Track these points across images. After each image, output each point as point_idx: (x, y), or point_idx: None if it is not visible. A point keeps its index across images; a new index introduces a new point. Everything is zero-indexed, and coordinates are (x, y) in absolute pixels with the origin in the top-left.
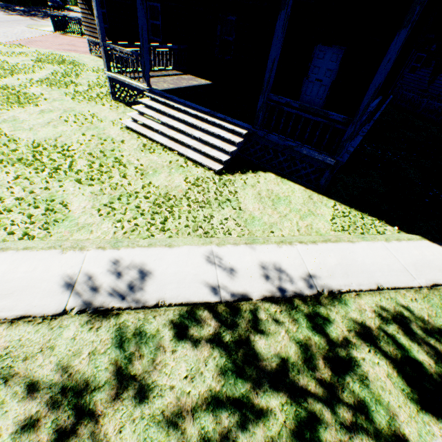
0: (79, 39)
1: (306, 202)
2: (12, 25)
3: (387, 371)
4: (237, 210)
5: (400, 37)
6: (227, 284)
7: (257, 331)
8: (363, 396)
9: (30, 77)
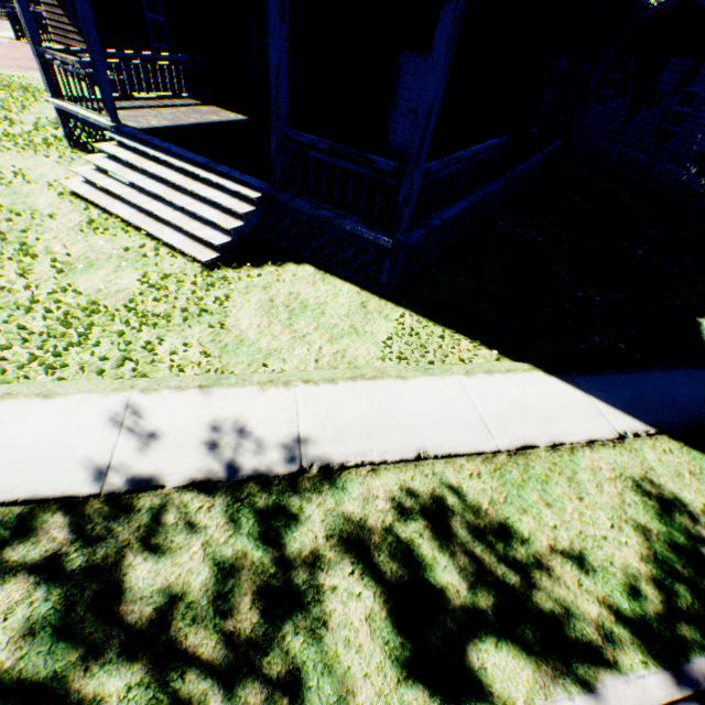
0: None
1: (353, 312)
2: None
3: (371, 609)
4: (218, 330)
5: (446, 19)
6: (129, 460)
7: (145, 547)
8: (304, 659)
9: None
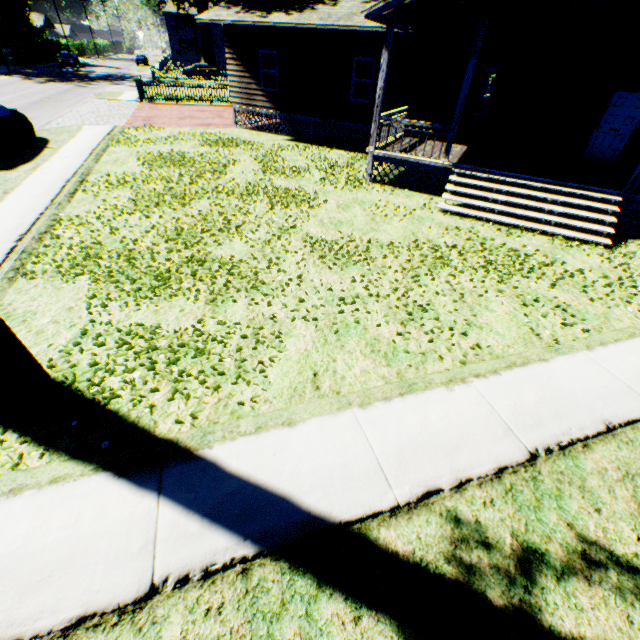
0: (179, 107)
1: None
2: (79, 99)
3: None
4: None
5: None
6: None
7: None
8: None
9: (244, 168)
